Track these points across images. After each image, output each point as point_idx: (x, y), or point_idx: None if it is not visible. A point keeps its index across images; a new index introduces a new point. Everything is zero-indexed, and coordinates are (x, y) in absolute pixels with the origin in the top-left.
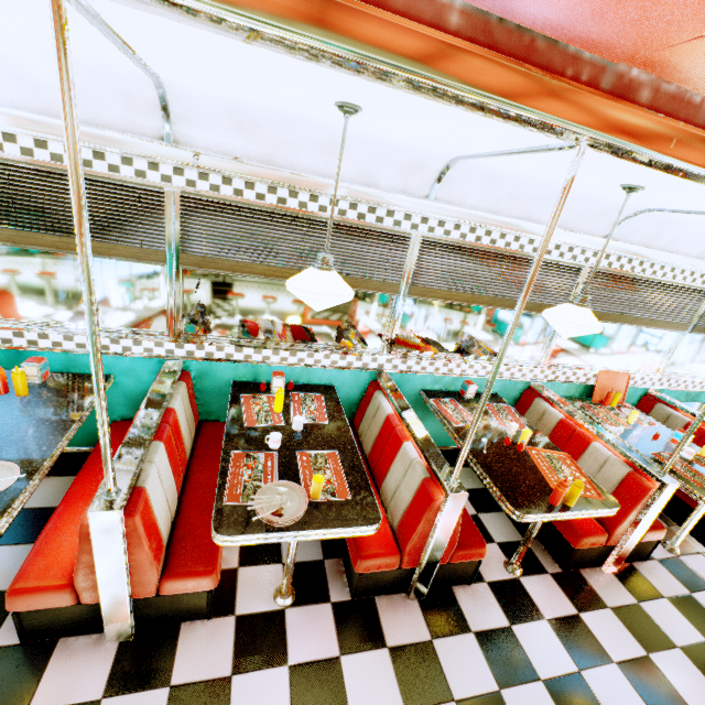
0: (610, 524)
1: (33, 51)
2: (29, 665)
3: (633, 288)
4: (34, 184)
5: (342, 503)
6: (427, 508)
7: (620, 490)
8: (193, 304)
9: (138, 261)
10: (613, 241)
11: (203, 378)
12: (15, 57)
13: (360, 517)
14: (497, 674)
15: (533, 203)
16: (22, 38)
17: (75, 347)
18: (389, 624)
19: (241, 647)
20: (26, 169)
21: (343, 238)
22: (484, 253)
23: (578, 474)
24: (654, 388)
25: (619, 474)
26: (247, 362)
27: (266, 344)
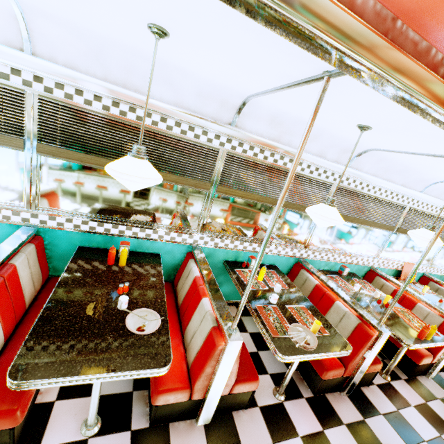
0: (434, 350)
1: (192, 75)
2: (159, 441)
3: (427, 218)
4: (153, 141)
5: (327, 337)
6: (367, 340)
7: (439, 331)
8: (214, 214)
9: (195, 188)
10: (424, 194)
11: (208, 258)
12: (178, 76)
13: (341, 345)
14: (403, 438)
15: (394, 172)
16: (200, 71)
17: (144, 236)
18: (339, 410)
19: (270, 426)
20: (152, 132)
21: (300, 183)
22: (363, 196)
23: (420, 321)
24: (427, 273)
25: (437, 322)
26: (234, 249)
27: (246, 239)
